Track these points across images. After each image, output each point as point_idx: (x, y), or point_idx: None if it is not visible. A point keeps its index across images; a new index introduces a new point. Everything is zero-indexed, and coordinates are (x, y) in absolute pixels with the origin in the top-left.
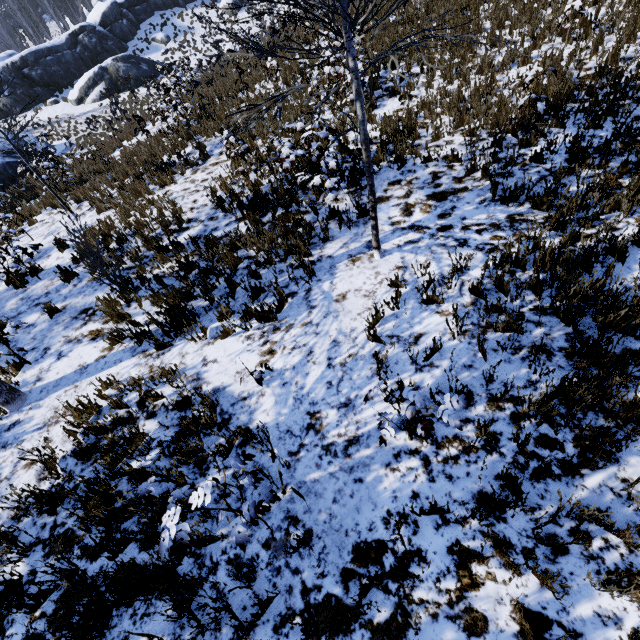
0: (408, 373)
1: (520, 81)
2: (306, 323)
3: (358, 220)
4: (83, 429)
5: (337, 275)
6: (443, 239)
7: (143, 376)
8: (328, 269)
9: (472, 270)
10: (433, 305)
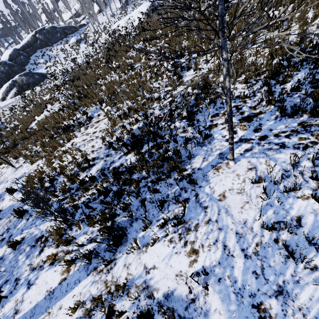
0: (312, 253)
1: (257, 52)
2: (207, 221)
3: (204, 141)
4: None
5: (211, 181)
6: (267, 145)
7: (102, 292)
8: (202, 178)
9: (302, 163)
10: (292, 192)
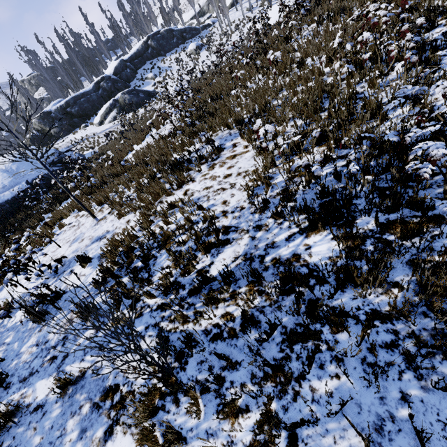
0: None
1: None
2: None
3: None
4: None
5: None
6: None
7: None
8: None
9: None
10: None
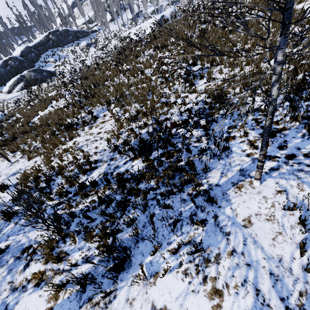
0: None
1: None
2: (231, 252)
3: (220, 154)
4: None
5: (232, 201)
6: (297, 165)
7: None
8: (222, 196)
9: None
10: None
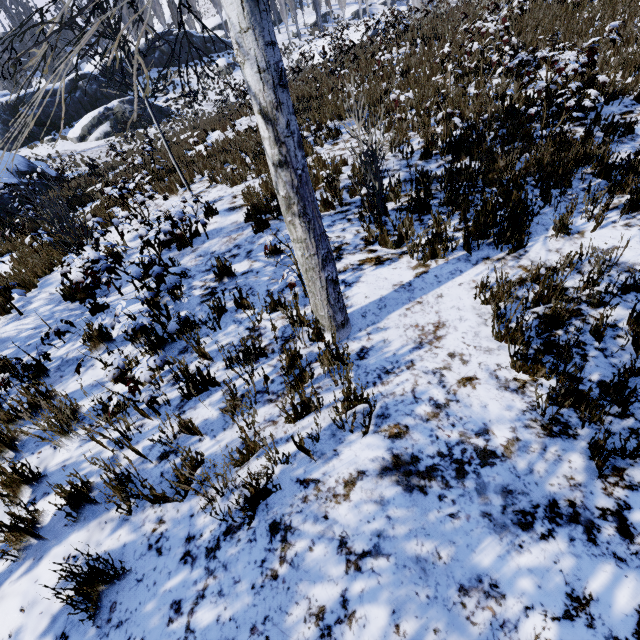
0: None
1: None
2: None
3: (619, 139)
4: (498, 335)
5: None
6: None
7: (521, 276)
8: None
9: None
10: None
